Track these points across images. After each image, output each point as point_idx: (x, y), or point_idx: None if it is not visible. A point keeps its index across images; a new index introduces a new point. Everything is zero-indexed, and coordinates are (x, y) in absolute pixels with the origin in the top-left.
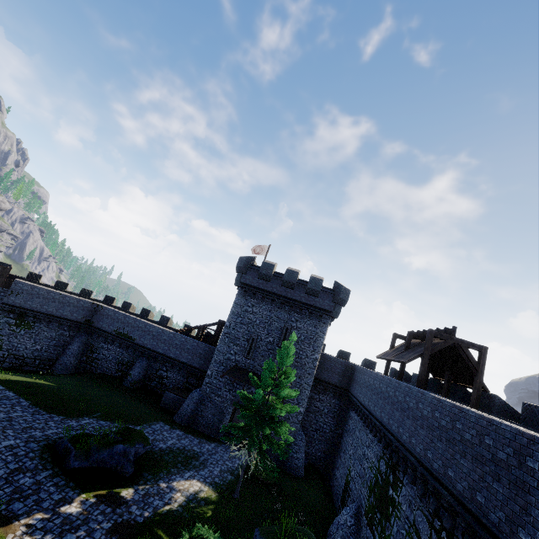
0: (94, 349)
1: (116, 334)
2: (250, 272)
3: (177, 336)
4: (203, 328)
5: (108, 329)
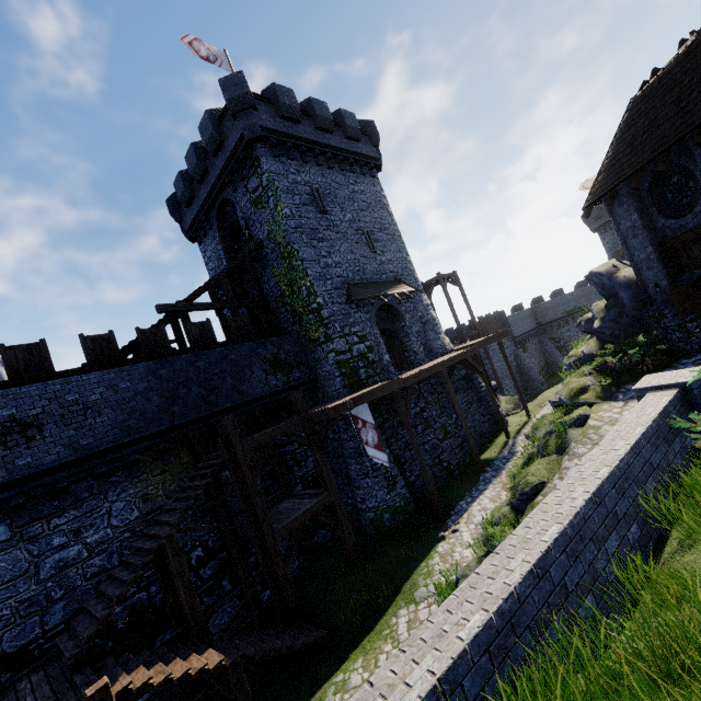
0: (557, 339)
1: (567, 314)
2: None
3: None
4: None
5: (557, 317)
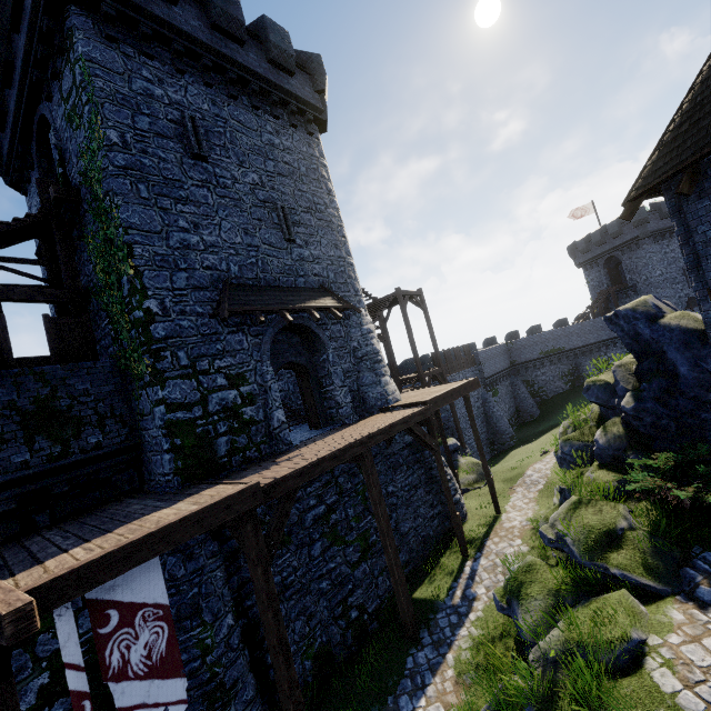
0: (531, 382)
1: (545, 355)
2: (651, 219)
3: (596, 321)
4: (590, 307)
5: (533, 357)
